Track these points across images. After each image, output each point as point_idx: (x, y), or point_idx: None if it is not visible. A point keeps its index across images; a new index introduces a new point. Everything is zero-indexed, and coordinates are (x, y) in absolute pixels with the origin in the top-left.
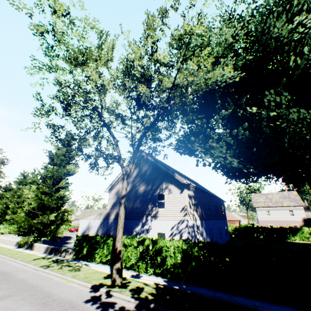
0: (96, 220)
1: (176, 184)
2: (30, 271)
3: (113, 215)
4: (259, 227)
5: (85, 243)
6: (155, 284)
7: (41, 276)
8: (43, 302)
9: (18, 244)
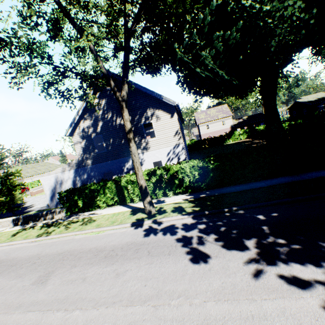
0: (66, 172)
1: (164, 109)
2: (30, 246)
3: (89, 160)
4: (205, 139)
5: (76, 197)
6: (185, 200)
7: (55, 243)
8: (103, 257)
9: None
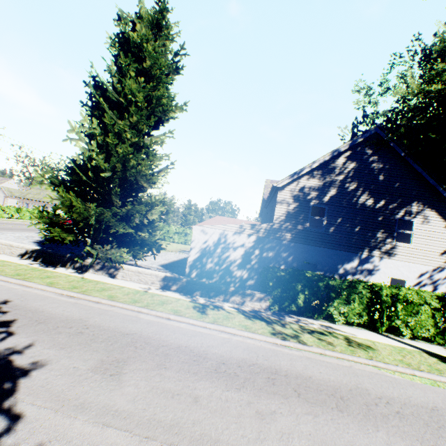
0: (243, 235)
1: (439, 212)
2: (293, 356)
3: (290, 233)
4: None
5: (299, 286)
6: None
7: (356, 372)
8: None
9: (35, 256)
